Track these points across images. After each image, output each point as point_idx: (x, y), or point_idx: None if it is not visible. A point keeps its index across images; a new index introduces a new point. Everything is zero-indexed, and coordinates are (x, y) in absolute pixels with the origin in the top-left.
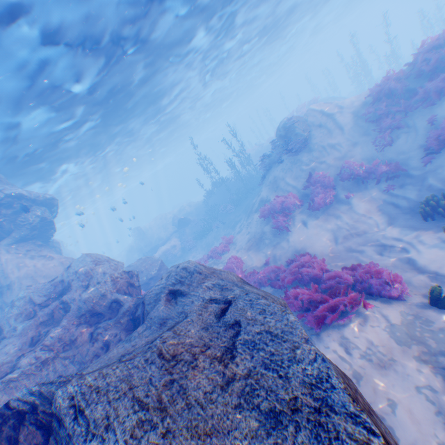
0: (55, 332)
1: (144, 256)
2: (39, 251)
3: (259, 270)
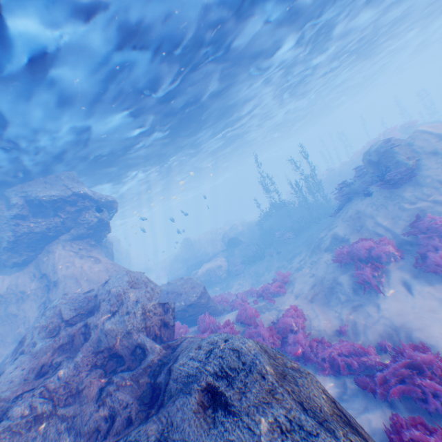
0: (64, 371)
1: (187, 277)
2: (90, 252)
3: (329, 338)
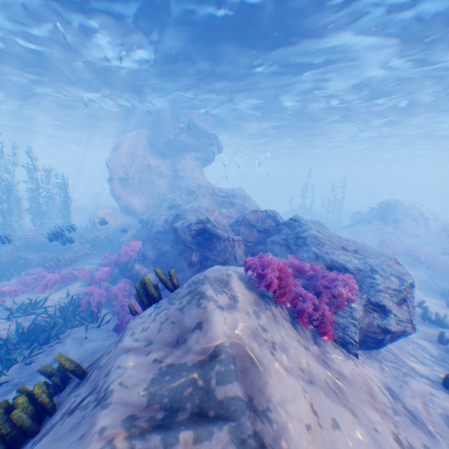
0: (230, 210)
1: None
2: (202, 170)
3: None
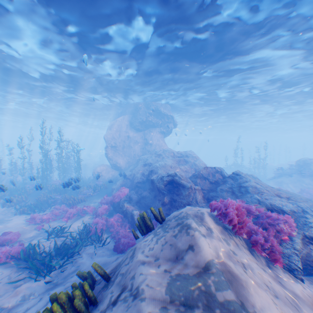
0: (186, 166)
1: None
2: (163, 139)
3: None
